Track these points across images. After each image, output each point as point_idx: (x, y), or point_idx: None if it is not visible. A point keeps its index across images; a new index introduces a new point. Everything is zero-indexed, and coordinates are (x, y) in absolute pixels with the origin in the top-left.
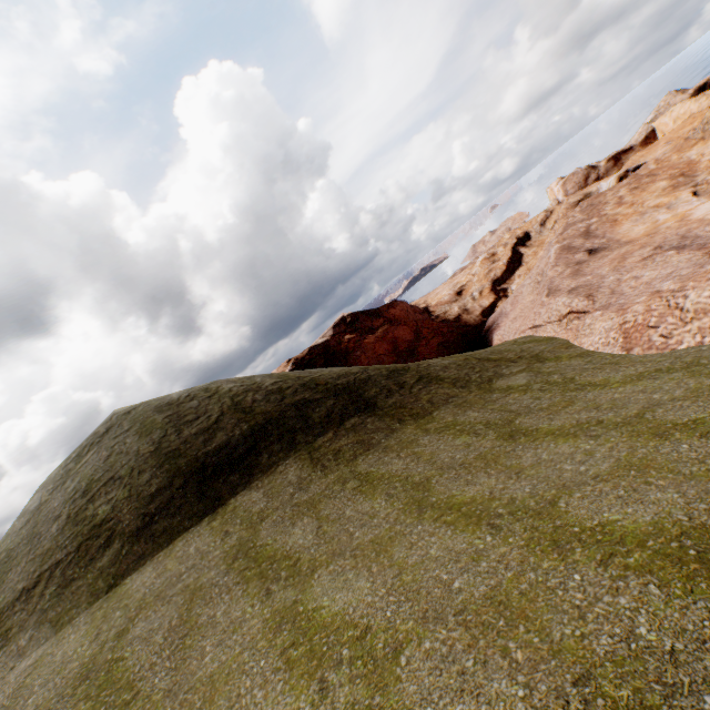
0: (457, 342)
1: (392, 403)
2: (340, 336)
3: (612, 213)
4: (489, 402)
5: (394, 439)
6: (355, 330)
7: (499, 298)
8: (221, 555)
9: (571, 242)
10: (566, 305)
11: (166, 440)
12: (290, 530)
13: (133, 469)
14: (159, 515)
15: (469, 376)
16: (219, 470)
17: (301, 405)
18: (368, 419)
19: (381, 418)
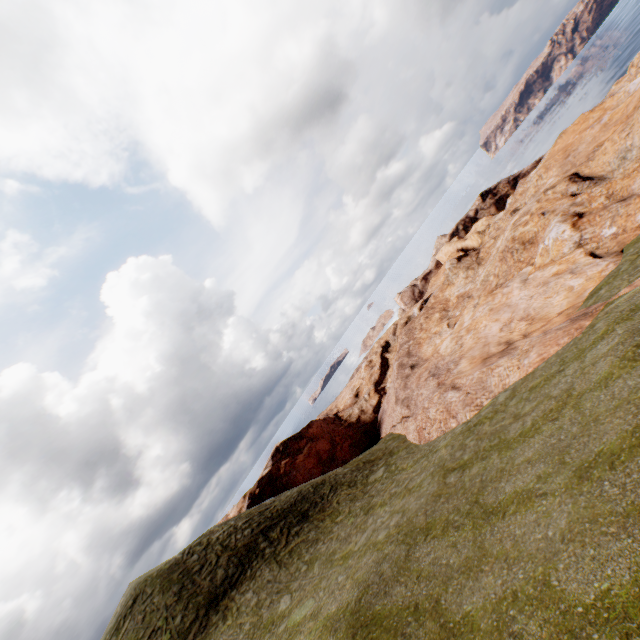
0: (362, 439)
1: (318, 510)
2: (278, 463)
3: (418, 337)
4: (365, 493)
5: (322, 534)
6: (288, 454)
7: (382, 396)
8: (245, 636)
9: (402, 360)
10: (400, 413)
11: (184, 588)
12: (278, 605)
13: (167, 617)
14: (196, 638)
15: (357, 477)
16: (226, 594)
17: (265, 531)
18: (306, 526)
19: (313, 523)
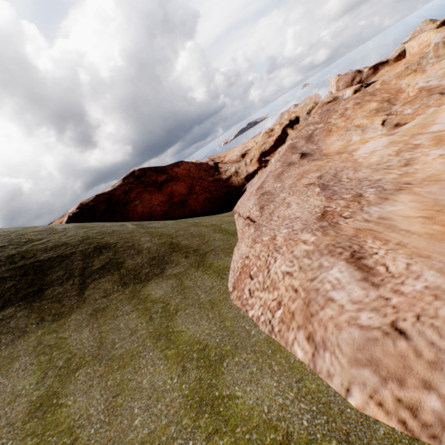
0: (220, 198)
1: (57, 293)
2: (126, 187)
3: (333, 123)
4: (112, 317)
5: (10, 349)
6: (141, 182)
7: (261, 168)
8: None
9: (298, 142)
10: (248, 210)
11: None
12: None
13: None
14: None
15: (141, 270)
16: None
17: None
18: (20, 313)
19: (30, 313)
